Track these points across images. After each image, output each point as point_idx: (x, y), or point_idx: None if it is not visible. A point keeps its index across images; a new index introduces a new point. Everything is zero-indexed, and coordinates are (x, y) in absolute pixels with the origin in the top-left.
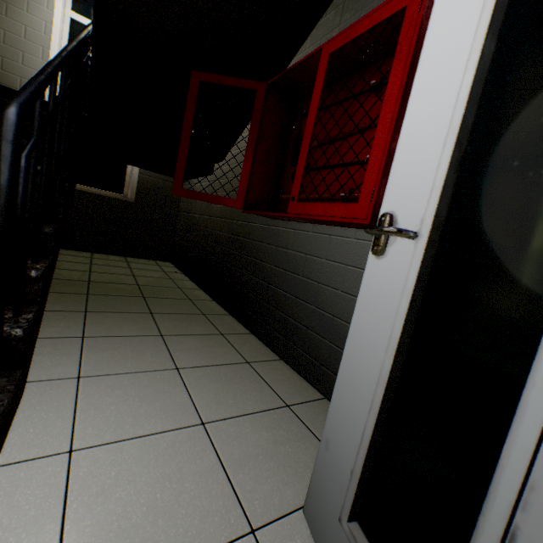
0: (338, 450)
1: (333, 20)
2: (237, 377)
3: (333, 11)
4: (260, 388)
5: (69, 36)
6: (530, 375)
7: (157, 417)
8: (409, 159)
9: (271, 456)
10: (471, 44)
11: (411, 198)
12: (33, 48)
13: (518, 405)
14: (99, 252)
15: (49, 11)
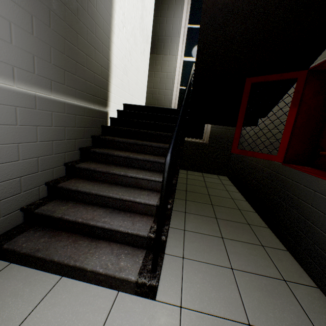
0: None
1: None
2: (275, 292)
3: None
4: (295, 311)
5: (182, 69)
6: None
7: (220, 303)
8: None
9: None
10: None
11: None
12: (169, 81)
13: None
14: (190, 170)
15: (175, 62)
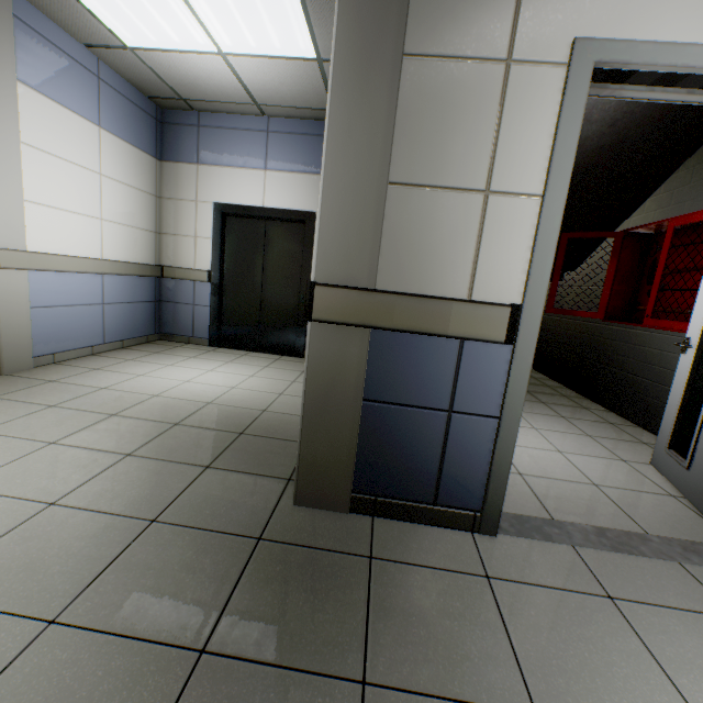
0: (665, 430)
1: (684, 178)
2: (604, 427)
3: (683, 171)
4: (621, 433)
5: None
6: None
7: (563, 429)
8: (695, 317)
9: (632, 452)
10: None
11: (694, 333)
12: None
13: None
14: None
15: None
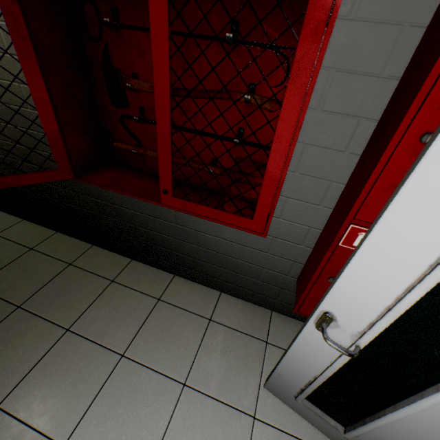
0: (289, 380)
1: None
2: (166, 322)
3: None
4: (186, 319)
5: None
6: (406, 406)
7: (157, 410)
8: (352, 294)
9: (231, 368)
10: (426, 265)
11: (350, 316)
12: None
13: (398, 409)
14: None
15: None
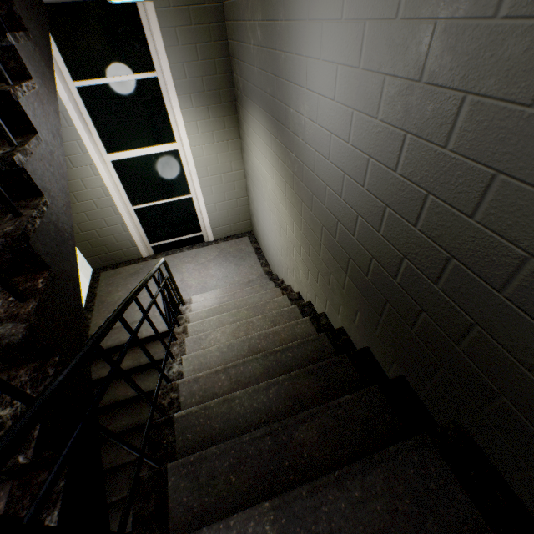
0: None
1: None
2: None
3: None
4: None
5: (119, 176)
6: None
7: None
8: None
9: None
10: None
11: None
12: (106, 211)
13: None
14: None
15: (97, 176)
